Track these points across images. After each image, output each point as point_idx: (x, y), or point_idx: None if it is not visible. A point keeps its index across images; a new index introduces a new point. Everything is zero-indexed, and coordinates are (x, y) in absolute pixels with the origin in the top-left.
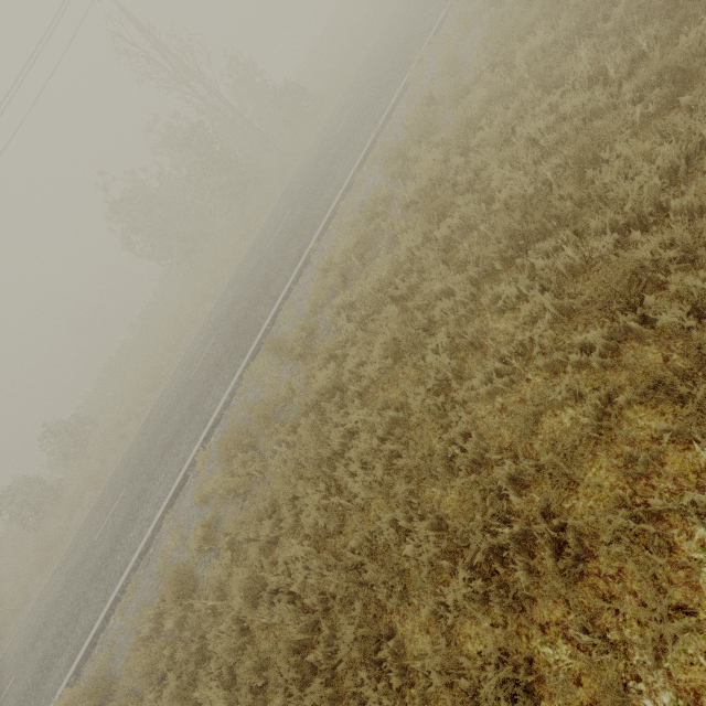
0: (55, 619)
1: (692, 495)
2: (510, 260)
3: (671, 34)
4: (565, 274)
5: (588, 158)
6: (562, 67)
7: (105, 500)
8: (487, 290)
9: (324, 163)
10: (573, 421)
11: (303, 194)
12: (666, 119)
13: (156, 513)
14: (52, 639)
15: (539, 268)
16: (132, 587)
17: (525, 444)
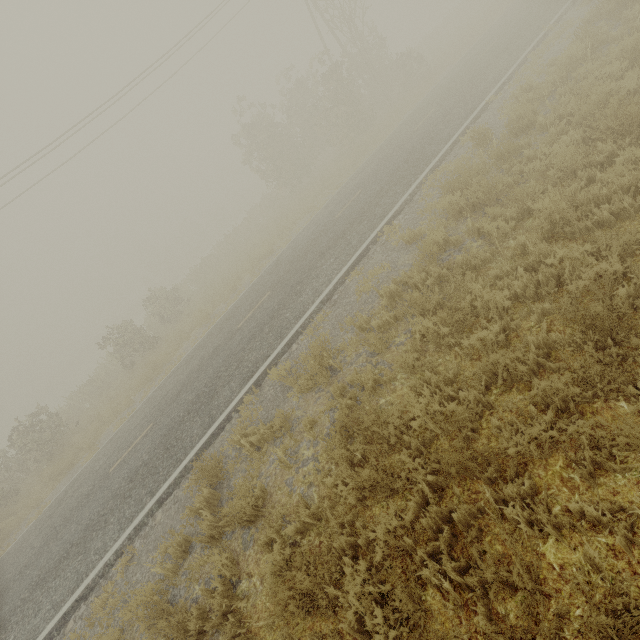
0: (202, 377)
1: None
2: None
3: None
4: None
5: None
6: None
7: (237, 311)
8: None
9: (473, 72)
10: None
11: (451, 94)
12: None
13: (334, 276)
14: (205, 384)
15: None
16: (321, 318)
17: None
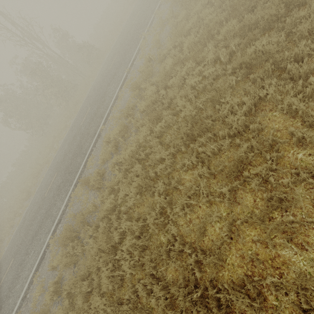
0: None
1: (270, 278)
2: (188, 144)
3: (243, 45)
4: (211, 156)
5: (216, 99)
6: (202, 53)
7: (3, 265)
8: (179, 160)
9: (104, 84)
10: (220, 230)
11: (96, 99)
12: (245, 84)
13: (29, 274)
14: None
15: (200, 151)
16: None
17: (201, 240)
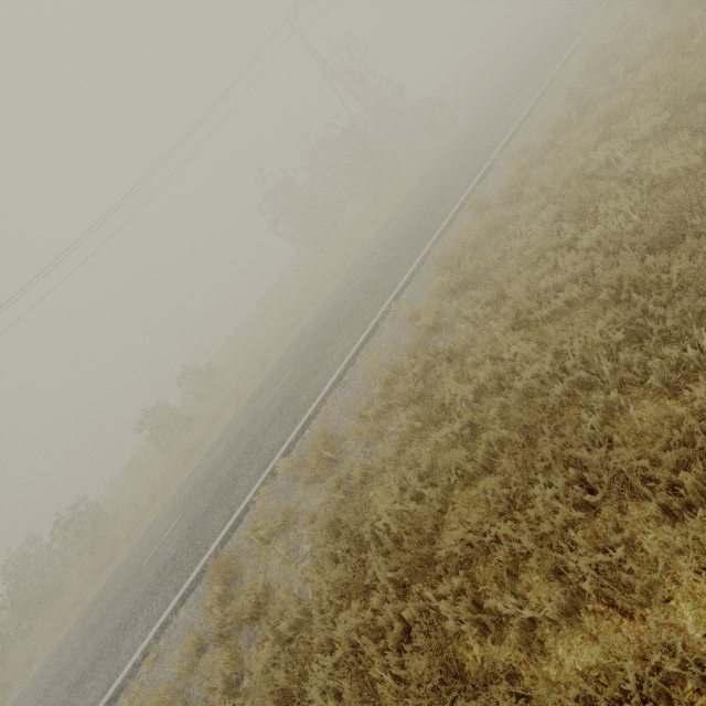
0: (227, 464)
1: None
2: None
3: None
4: None
5: None
6: None
7: (262, 390)
8: None
9: (486, 122)
10: None
11: (465, 147)
12: None
13: (346, 356)
14: (228, 472)
15: None
16: (331, 401)
17: None
